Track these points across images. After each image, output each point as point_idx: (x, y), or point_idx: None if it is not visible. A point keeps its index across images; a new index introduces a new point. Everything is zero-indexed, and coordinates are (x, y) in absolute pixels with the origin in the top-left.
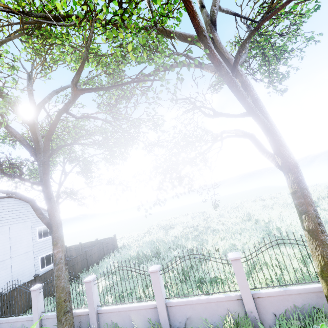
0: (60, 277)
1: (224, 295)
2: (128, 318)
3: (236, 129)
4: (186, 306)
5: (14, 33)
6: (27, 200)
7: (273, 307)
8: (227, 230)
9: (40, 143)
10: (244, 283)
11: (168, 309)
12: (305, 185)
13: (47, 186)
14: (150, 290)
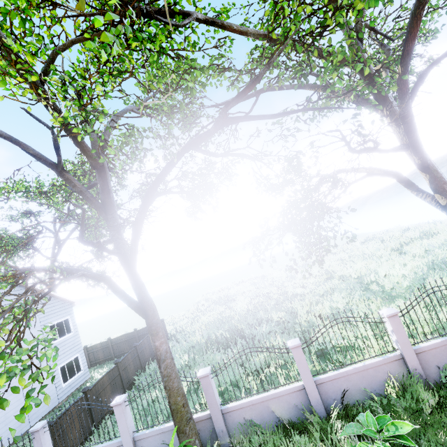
0: (171, 376)
1: (382, 358)
2: (266, 410)
3: (367, 167)
4: (340, 379)
5: (86, 28)
6: (102, 277)
7: (436, 360)
8: (314, 293)
9: (111, 194)
10: (405, 339)
11: (318, 388)
12: None
13: (135, 254)
14: (268, 375)
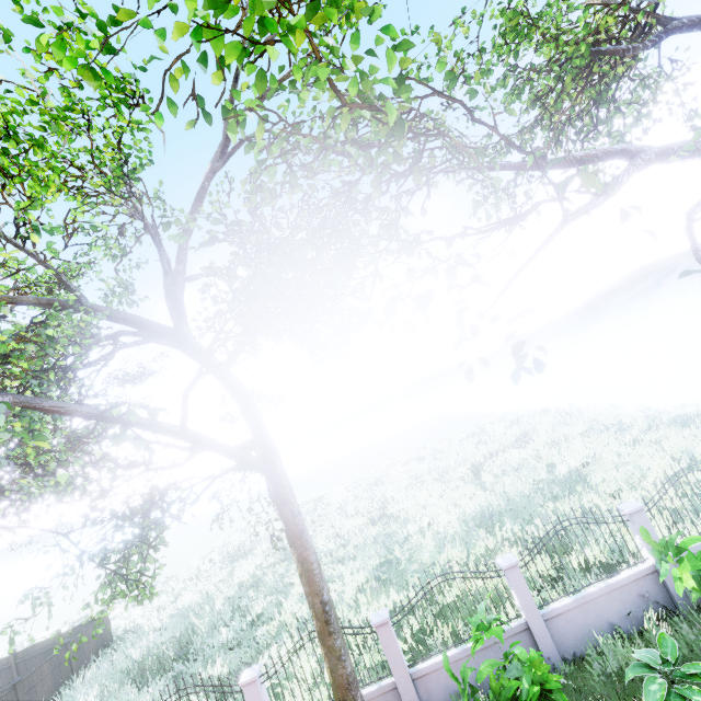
0: None
1: None
2: None
3: None
4: None
5: None
6: None
7: None
8: (335, 554)
9: None
10: None
11: None
12: (311, 564)
13: None
14: None
